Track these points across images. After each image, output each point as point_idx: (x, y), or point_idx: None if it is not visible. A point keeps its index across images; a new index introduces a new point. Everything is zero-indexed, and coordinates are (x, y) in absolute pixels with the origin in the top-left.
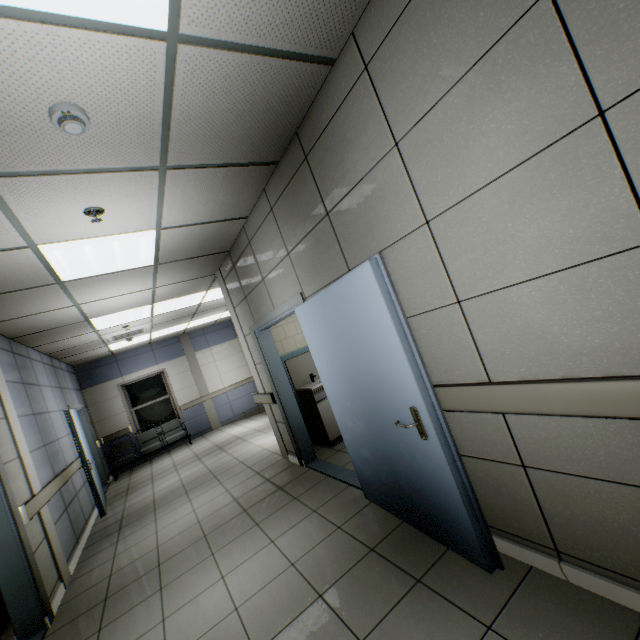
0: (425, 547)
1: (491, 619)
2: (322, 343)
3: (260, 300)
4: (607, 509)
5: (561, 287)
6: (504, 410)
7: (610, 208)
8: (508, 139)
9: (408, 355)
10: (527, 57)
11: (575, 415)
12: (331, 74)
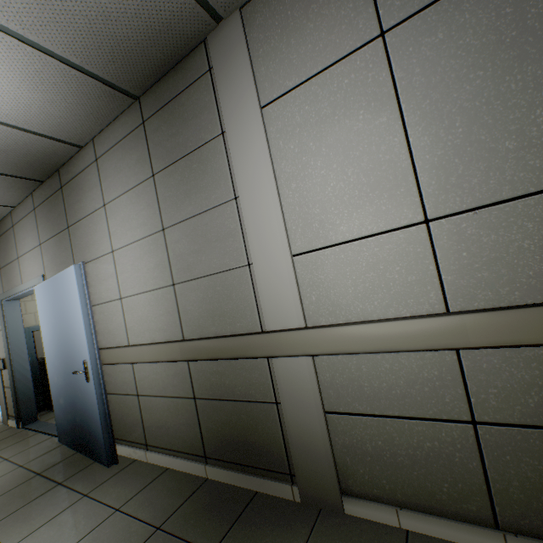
0: (81, 464)
1: (91, 490)
2: (47, 315)
3: (12, 274)
4: (162, 412)
5: (153, 298)
6: (131, 361)
7: (165, 267)
8: (141, 225)
9: (87, 326)
10: (148, 196)
11: (151, 362)
12: (81, 151)
